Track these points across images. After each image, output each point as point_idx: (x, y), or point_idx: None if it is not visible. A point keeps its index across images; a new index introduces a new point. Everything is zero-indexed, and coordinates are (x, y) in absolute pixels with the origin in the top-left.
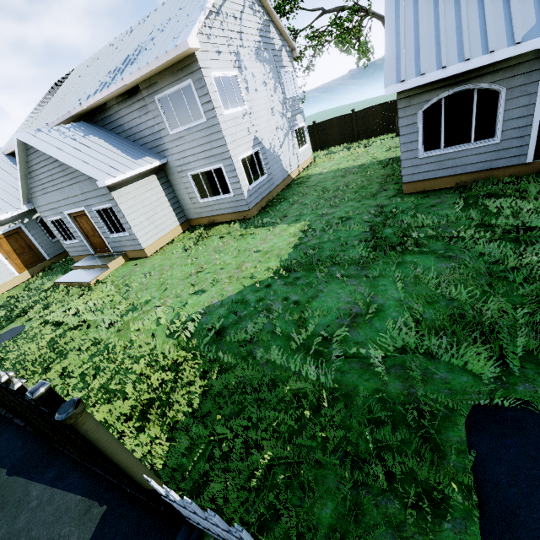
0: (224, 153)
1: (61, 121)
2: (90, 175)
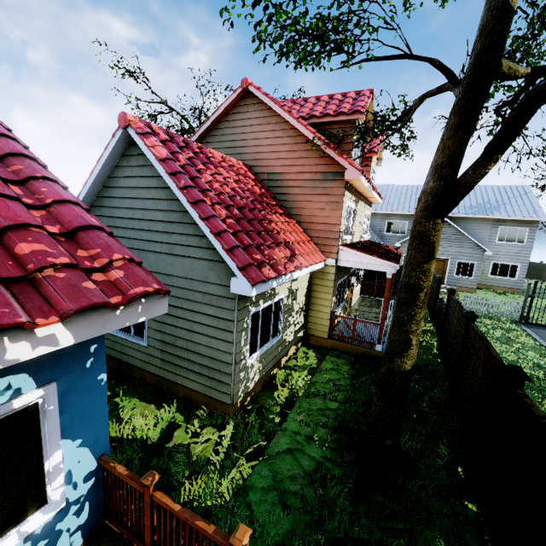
0: (525, 260)
1: None
2: (484, 248)
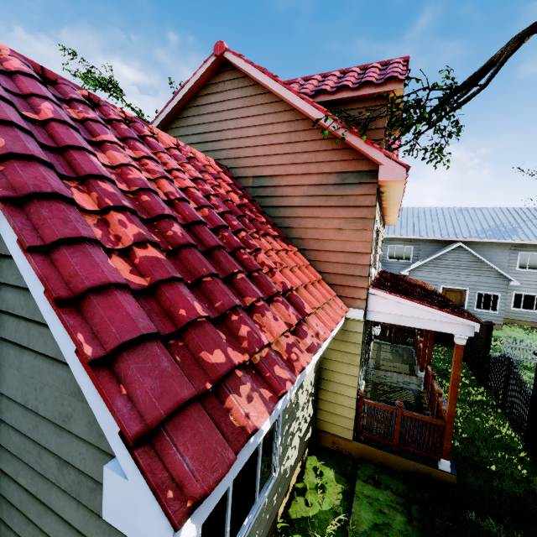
0: None
1: (437, 239)
2: (509, 277)
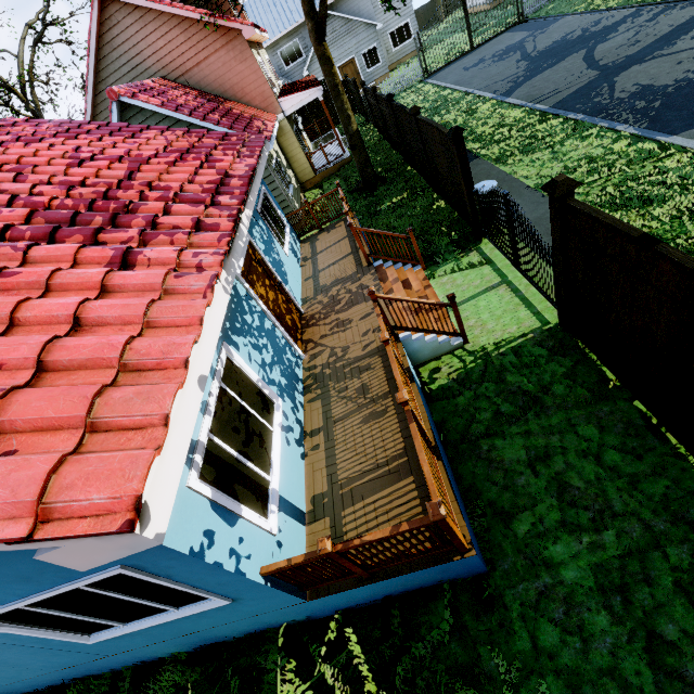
0: (410, 11)
1: None
2: (374, 23)
